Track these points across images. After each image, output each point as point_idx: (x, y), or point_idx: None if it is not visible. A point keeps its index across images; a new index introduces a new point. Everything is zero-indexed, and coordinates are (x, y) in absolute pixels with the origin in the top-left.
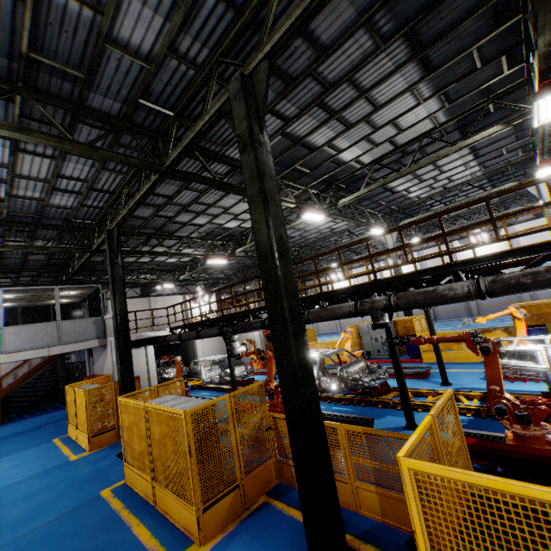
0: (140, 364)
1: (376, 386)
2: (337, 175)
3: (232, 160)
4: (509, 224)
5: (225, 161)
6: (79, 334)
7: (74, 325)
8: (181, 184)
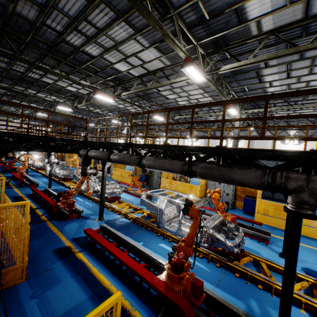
0: None
1: (38, 167)
2: (51, 103)
3: (0, 93)
4: (173, 135)
5: None
6: None
7: None
8: None
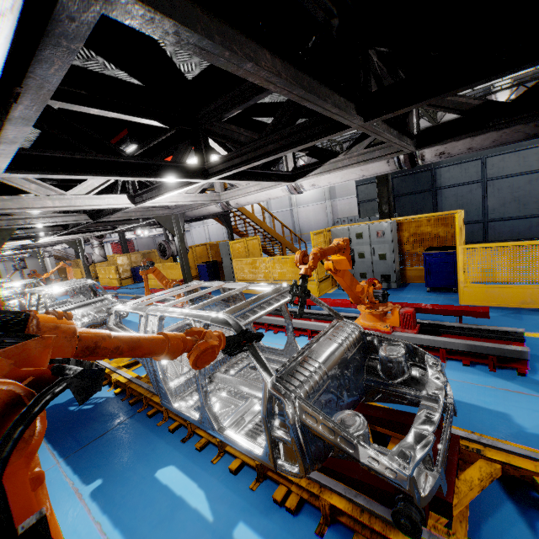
0: None
1: None
2: None
3: None
4: None
5: None
6: None
7: None
8: None
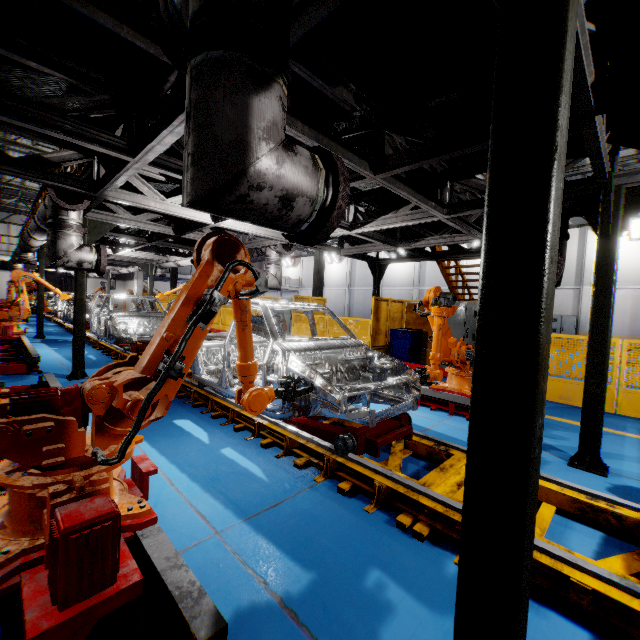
0: (4, 286)
1: None
2: None
3: None
4: None
5: None
6: None
7: None
8: None
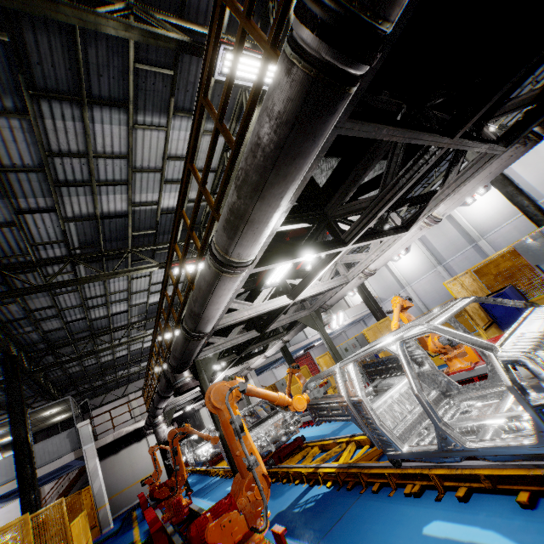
0: (144, 458)
1: (271, 449)
2: None
3: (57, 259)
4: None
5: (47, 263)
6: (54, 452)
7: (47, 444)
8: (46, 294)
